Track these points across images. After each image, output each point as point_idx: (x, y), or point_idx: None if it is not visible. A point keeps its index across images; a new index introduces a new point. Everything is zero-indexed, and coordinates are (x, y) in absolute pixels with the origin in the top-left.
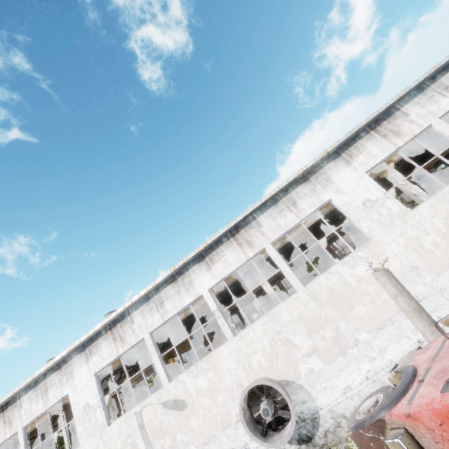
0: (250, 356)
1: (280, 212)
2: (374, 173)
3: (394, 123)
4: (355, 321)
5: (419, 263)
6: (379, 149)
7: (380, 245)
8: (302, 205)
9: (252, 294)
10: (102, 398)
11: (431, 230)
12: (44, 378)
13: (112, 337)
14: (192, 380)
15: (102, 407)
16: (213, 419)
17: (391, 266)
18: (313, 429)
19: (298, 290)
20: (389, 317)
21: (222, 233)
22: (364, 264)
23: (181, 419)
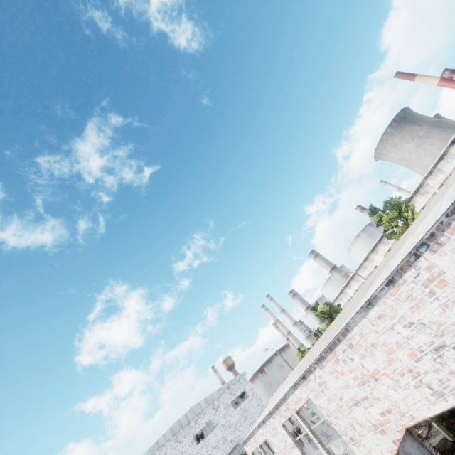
0: None
1: (435, 176)
2: None
3: None
4: None
5: None
6: None
7: None
8: (445, 170)
9: None
10: None
11: None
12: (362, 265)
13: (382, 244)
14: None
15: None
16: None
17: None
18: None
19: None
20: None
21: (412, 194)
22: None
23: None
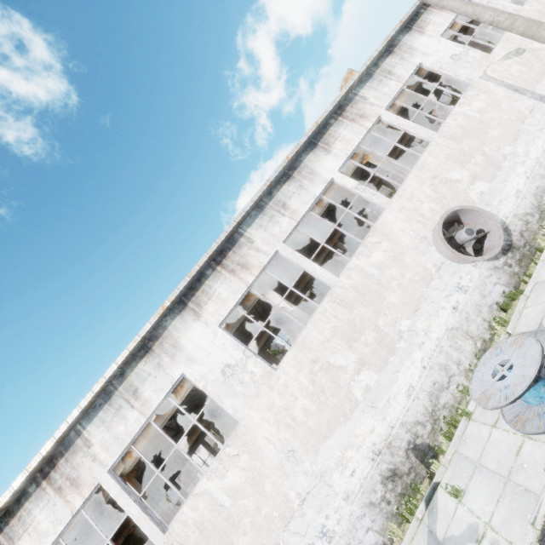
0: None
1: (117, 412)
2: (252, 299)
3: (240, 253)
4: None
5: (294, 443)
6: (229, 290)
7: (250, 430)
8: (146, 394)
9: None
10: None
11: (299, 392)
12: None
13: None
14: None
15: None
16: None
17: (267, 459)
18: None
19: (156, 543)
20: (276, 540)
21: (21, 484)
22: (236, 467)
23: None
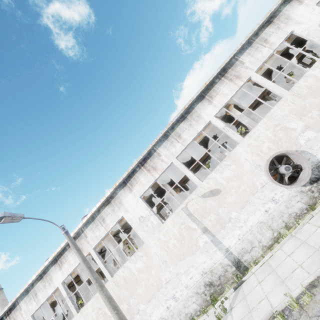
0: (259, 146)
1: (256, 49)
2: None
3: None
4: None
5: None
6: None
7: None
8: (272, 40)
9: (249, 109)
10: (151, 210)
11: None
12: (99, 213)
13: (146, 169)
14: (220, 175)
15: (154, 214)
16: (243, 192)
17: None
18: (319, 172)
19: (284, 94)
20: None
21: (216, 74)
22: None
23: (219, 200)
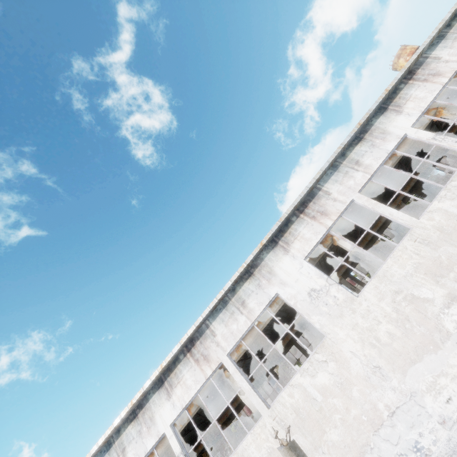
0: None
1: (231, 315)
2: (325, 244)
3: (319, 203)
4: (330, 452)
5: (380, 361)
6: (311, 231)
7: (336, 343)
8: (250, 305)
9: (217, 424)
10: None
11: (382, 317)
12: None
13: None
14: None
15: None
16: None
17: (353, 369)
18: None
19: (262, 413)
20: (366, 441)
21: (177, 351)
22: (324, 370)
23: None
